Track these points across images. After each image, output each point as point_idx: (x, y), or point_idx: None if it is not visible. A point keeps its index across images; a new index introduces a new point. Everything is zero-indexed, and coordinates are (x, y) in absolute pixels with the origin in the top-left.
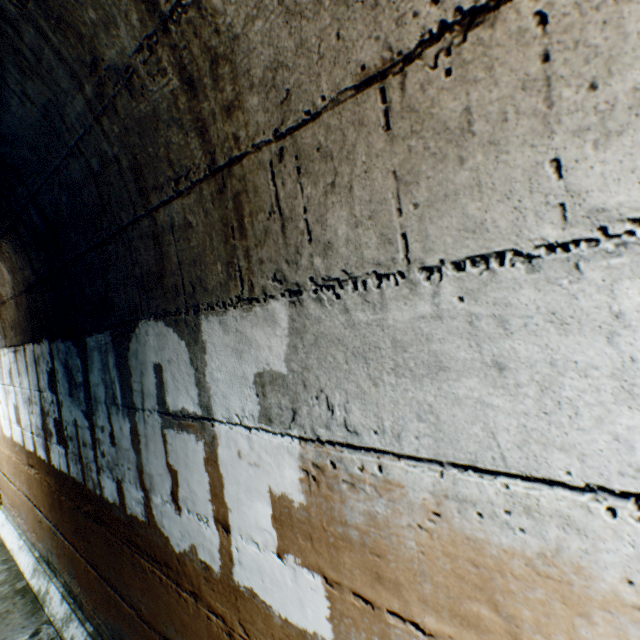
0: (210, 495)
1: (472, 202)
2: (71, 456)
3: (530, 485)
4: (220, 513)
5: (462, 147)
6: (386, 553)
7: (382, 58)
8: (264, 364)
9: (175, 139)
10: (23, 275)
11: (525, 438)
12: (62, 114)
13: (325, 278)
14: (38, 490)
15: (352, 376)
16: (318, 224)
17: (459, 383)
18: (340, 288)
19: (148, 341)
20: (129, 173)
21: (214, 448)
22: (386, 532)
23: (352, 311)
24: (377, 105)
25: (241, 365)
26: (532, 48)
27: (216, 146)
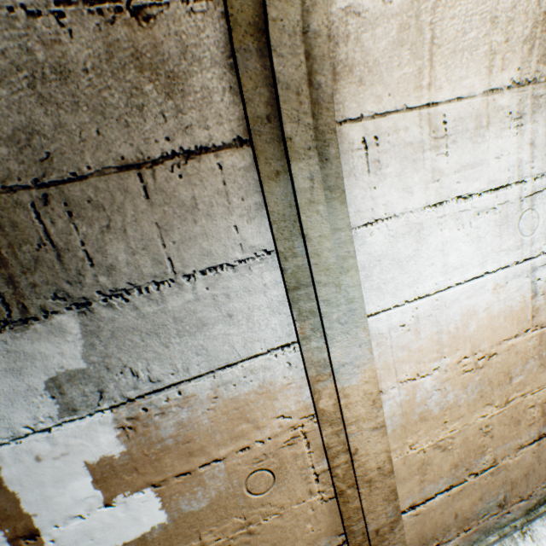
0: None
1: (204, 241)
2: None
3: (251, 360)
4: (19, 529)
5: (195, 215)
6: (193, 437)
7: (137, 157)
8: (57, 369)
9: None
10: None
11: (246, 342)
12: None
13: (113, 290)
14: None
15: (149, 348)
16: (99, 253)
17: (214, 329)
18: (128, 294)
19: None
20: None
21: None
22: (191, 425)
23: (141, 307)
24: (138, 182)
25: (23, 380)
26: (219, 178)
27: None
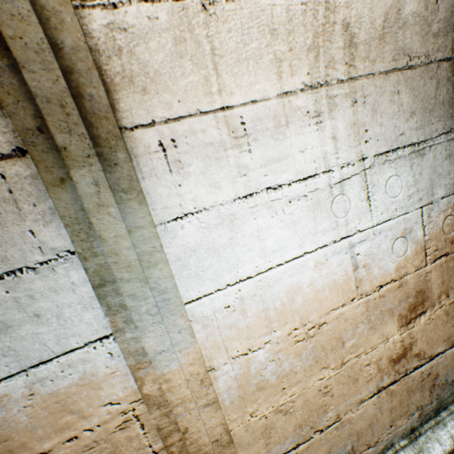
0: None
1: None
2: None
3: (67, 355)
4: None
5: None
6: (11, 435)
7: None
8: None
9: None
10: None
11: (59, 339)
12: None
13: None
14: None
15: None
16: None
17: (21, 329)
18: None
19: None
20: None
21: None
22: (7, 424)
23: None
24: None
25: None
26: (3, 186)
27: None
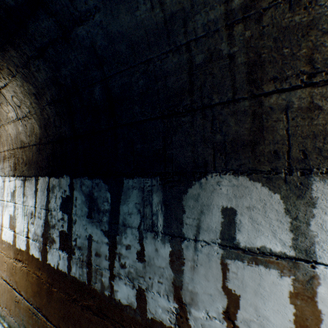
0: (293, 325)
1: None
2: (75, 261)
3: None
4: None
5: None
6: None
7: None
8: None
9: None
10: (56, 131)
11: None
12: (187, 20)
13: None
14: (21, 278)
15: None
16: None
17: None
18: None
19: (218, 189)
20: (242, 67)
21: (310, 286)
22: None
23: None
24: None
25: None
26: None
27: None
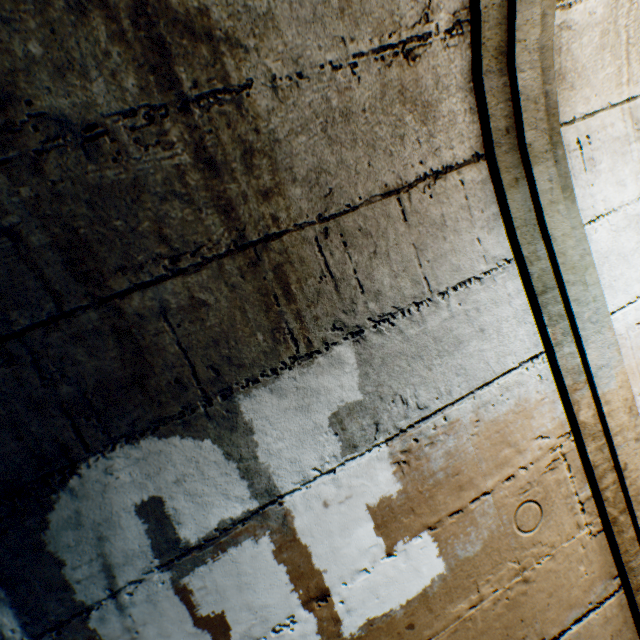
0: (292, 584)
1: (453, 257)
2: None
3: (504, 377)
4: (311, 589)
5: (443, 232)
6: (460, 468)
7: (397, 183)
8: (338, 403)
9: (176, 213)
10: None
11: (498, 357)
12: None
13: (380, 315)
14: None
15: (415, 372)
16: (368, 280)
17: (469, 346)
18: (393, 318)
19: (113, 481)
20: (49, 252)
21: (288, 527)
22: (457, 455)
23: (405, 330)
24: (397, 207)
25: (310, 418)
26: (461, 193)
27: (247, 223)
